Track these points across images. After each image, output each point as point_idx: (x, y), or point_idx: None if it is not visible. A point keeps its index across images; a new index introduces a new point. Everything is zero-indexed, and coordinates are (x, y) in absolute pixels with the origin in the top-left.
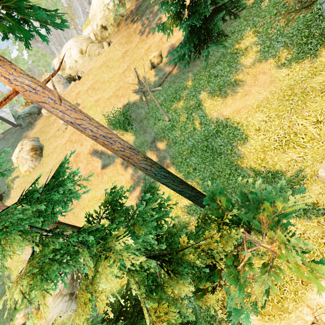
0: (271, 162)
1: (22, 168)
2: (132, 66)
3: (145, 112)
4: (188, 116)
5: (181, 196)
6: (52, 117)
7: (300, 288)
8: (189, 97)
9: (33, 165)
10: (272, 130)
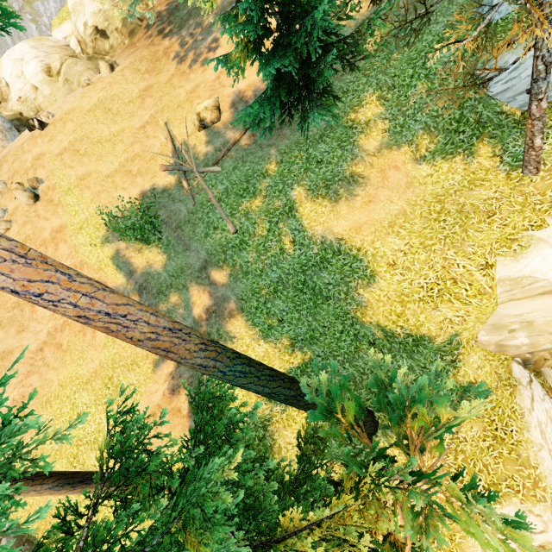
0: (414, 321)
1: None
2: (161, 118)
3: (188, 210)
4: (270, 226)
5: None
6: None
7: (458, 528)
8: (272, 193)
9: None
10: (416, 269)
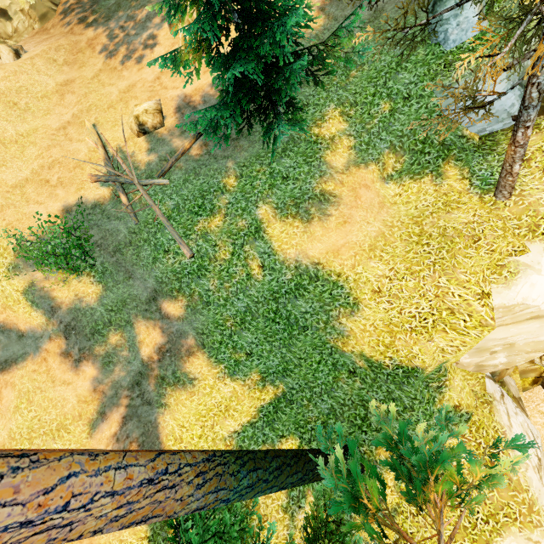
0: (406, 352)
1: None
2: (88, 118)
3: (129, 230)
4: (234, 249)
5: (222, 413)
6: None
7: None
8: (234, 211)
9: None
10: (405, 297)
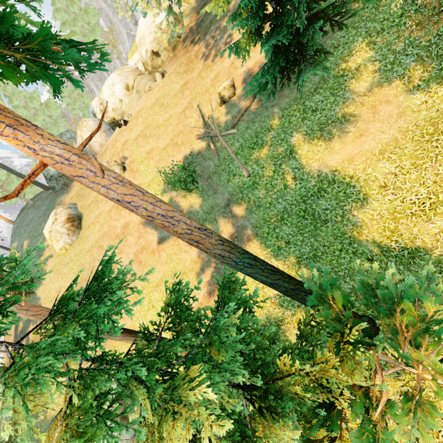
0: (408, 234)
1: (56, 245)
2: (195, 102)
3: (215, 165)
4: (275, 168)
5: None
6: None
7: None
8: (276, 142)
9: (70, 240)
10: (407, 188)
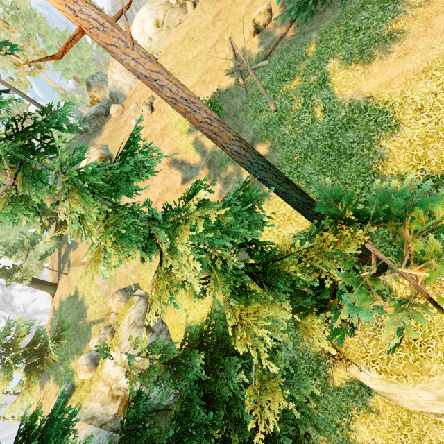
0: (436, 160)
1: None
2: (227, 34)
3: (242, 102)
4: (305, 100)
5: (285, 221)
6: (122, 119)
7: None
8: (309, 71)
9: None
10: None
